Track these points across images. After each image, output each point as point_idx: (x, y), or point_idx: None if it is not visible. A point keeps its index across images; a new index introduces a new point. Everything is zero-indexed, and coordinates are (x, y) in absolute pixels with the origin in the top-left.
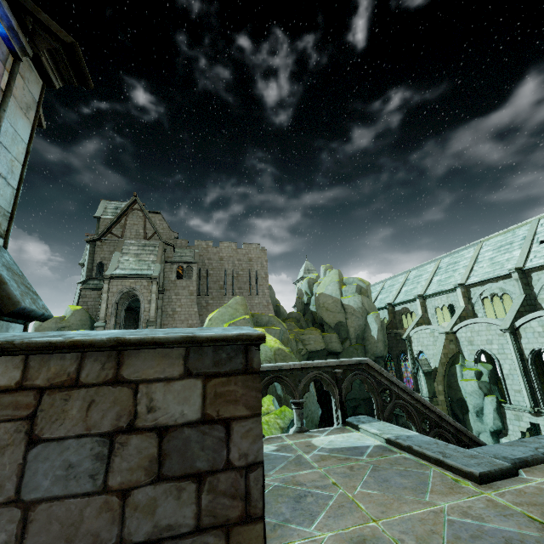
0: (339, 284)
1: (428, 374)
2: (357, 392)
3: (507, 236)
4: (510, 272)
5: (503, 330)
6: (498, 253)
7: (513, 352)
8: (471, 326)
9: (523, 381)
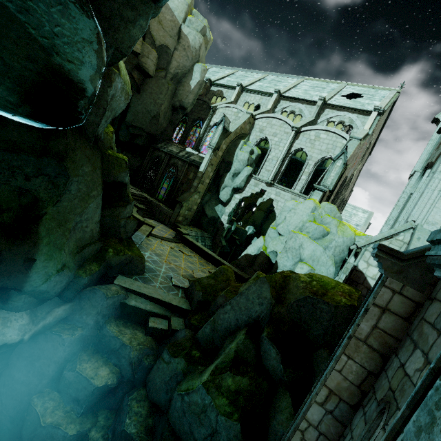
0: (188, 8)
1: (225, 131)
2: (146, 123)
3: (323, 84)
4: (319, 98)
5: (294, 128)
6: (312, 89)
7: (288, 145)
8: (271, 120)
9: (279, 164)
